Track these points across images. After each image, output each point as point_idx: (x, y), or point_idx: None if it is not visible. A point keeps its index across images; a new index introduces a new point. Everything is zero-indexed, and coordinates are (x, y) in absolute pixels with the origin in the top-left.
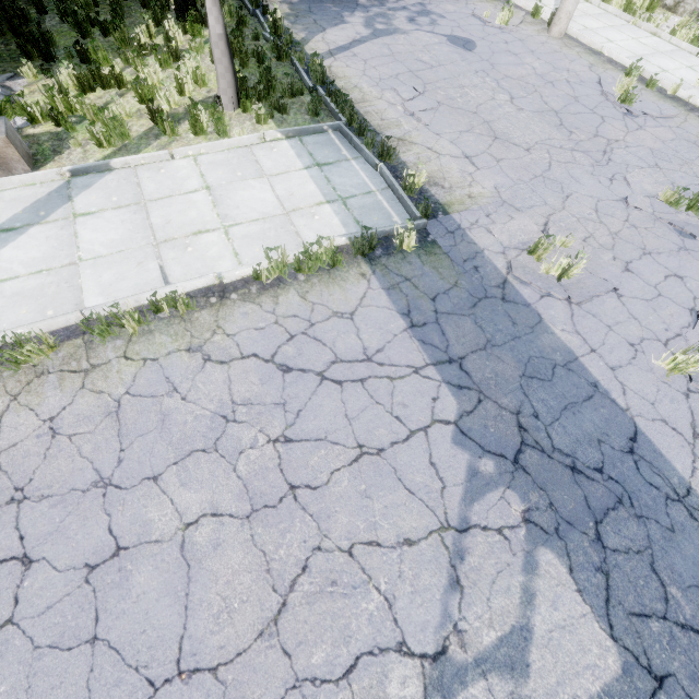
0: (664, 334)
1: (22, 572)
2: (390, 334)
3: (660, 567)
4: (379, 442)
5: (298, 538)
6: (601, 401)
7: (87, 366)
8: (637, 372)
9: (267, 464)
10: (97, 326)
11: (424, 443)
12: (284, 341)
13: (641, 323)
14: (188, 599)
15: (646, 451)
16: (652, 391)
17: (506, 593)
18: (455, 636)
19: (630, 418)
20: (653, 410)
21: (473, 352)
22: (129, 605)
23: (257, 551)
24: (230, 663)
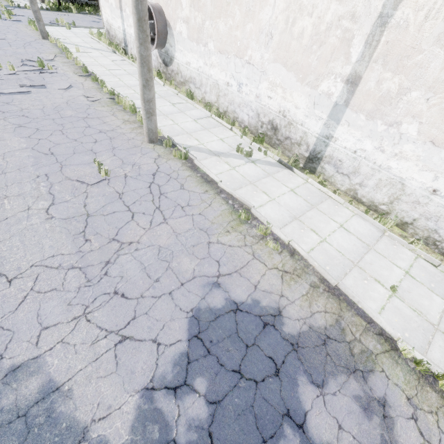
0: None
1: None
2: None
3: None
4: None
5: None
6: None
7: None
8: None
9: None
10: None
11: None
12: None
13: None
14: None
15: None
16: None
17: None
18: None
19: None
20: None
21: None
22: None
23: None
24: None
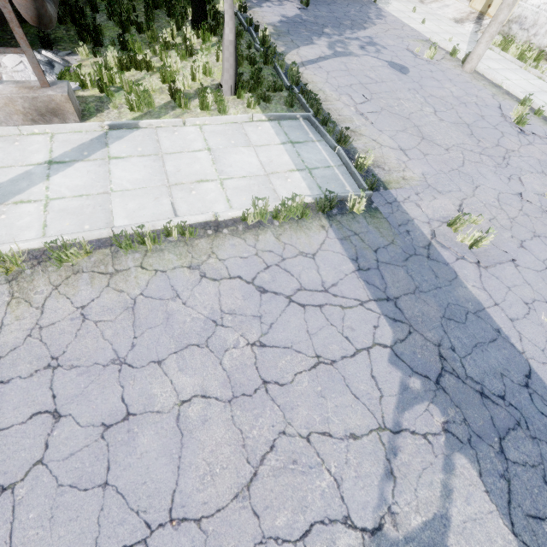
0: None
1: (52, 424)
2: (342, 273)
3: None
4: (332, 355)
5: (268, 423)
6: (503, 343)
7: (112, 270)
8: (530, 325)
9: (245, 362)
10: (125, 240)
11: (367, 360)
12: (262, 269)
13: (533, 288)
14: (180, 460)
15: (538, 387)
16: (542, 341)
17: (429, 486)
18: (389, 516)
19: (526, 360)
20: (543, 355)
21: (405, 294)
22: (134, 460)
23: (235, 429)
24: (211, 517)
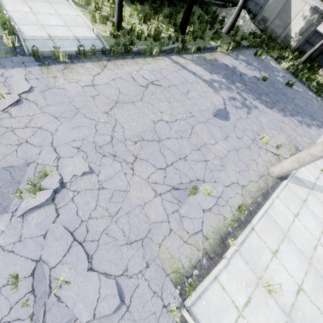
0: None
1: None
2: None
3: None
4: None
5: None
6: None
7: None
8: None
9: None
10: None
11: None
12: None
13: None
14: None
15: None
16: None
17: None
18: None
19: None
20: None
21: None
22: None
23: None
24: None
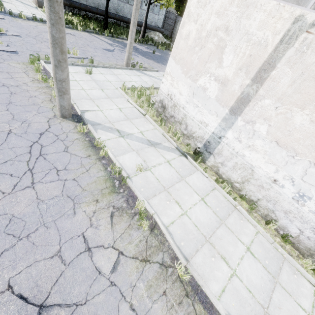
0: None
1: None
2: None
3: None
4: None
5: None
6: None
7: None
8: None
9: None
10: None
11: None
12: None
13: None
14: None
15: None
16: None
17: None
18: None
19: None
20: None
21: None
22: None
23: None
24: None
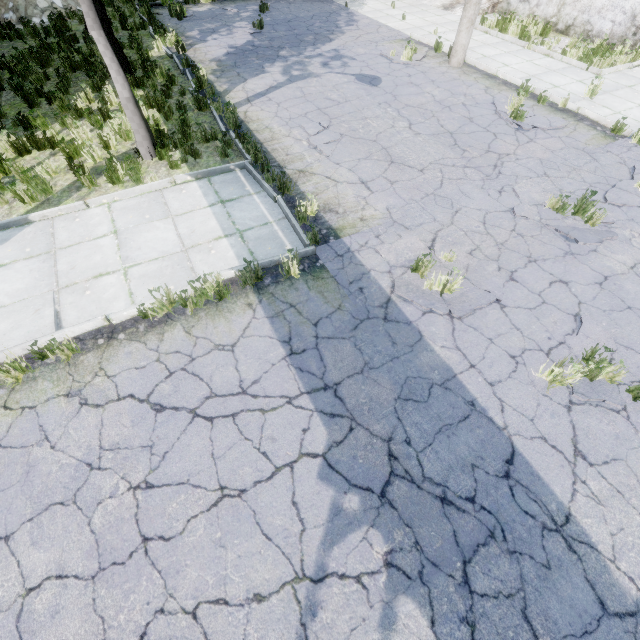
0: (547, 343)
1: None
2: (268, 364)
3: (532, 613)
4: (242, 482)
5: (142, 600)
6: (477, 420)
7: None
8: (517, 387)
9: (123, 515)
10: None
11: (288, 481)
12: (162, 378)
13: (523, 333)
14: None
15: (522, 474)
16: (532, 406)
17: None
18: None
19: (507, 438)
20: (532, 426)
21: (349, 376)
22: None
23: (96, 617)
24: None
